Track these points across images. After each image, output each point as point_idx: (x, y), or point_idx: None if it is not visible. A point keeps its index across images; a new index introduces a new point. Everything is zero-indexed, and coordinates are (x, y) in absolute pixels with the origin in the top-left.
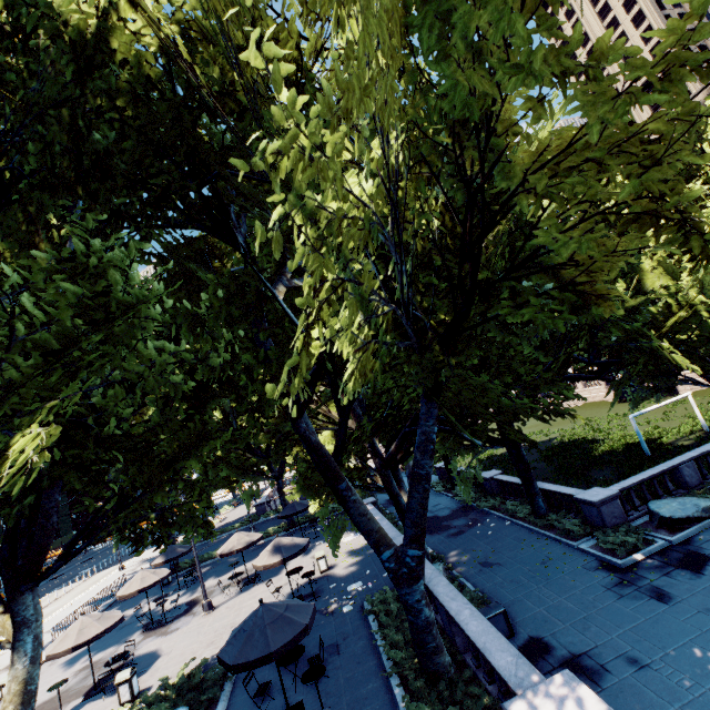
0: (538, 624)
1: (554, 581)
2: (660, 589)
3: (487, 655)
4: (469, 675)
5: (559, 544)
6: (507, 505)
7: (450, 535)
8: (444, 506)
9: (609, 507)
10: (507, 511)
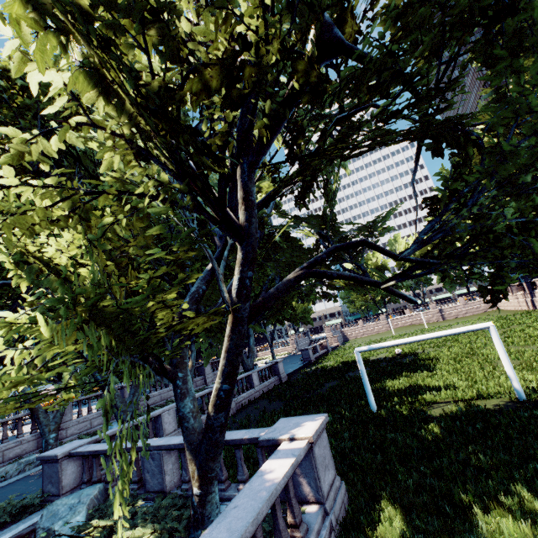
0: None
1: None
2: None
3: None
4: None
5: None
6: None
7: None
8: None
9: (50, 468)
10: None
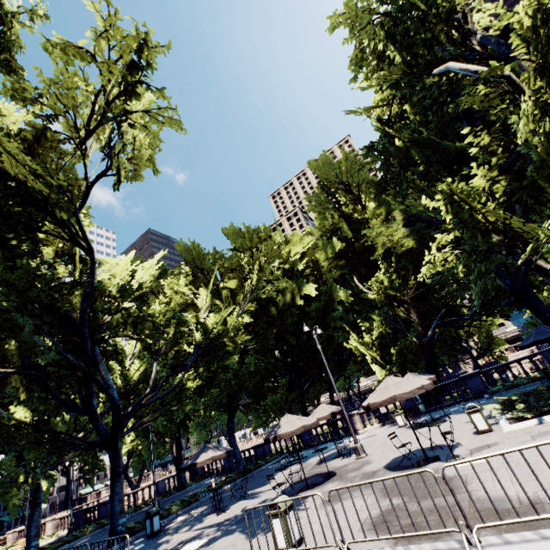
0: None
1: None
2: None
3: None
4: None
5: None
6: None
7: None
8: None
9: None
10: None
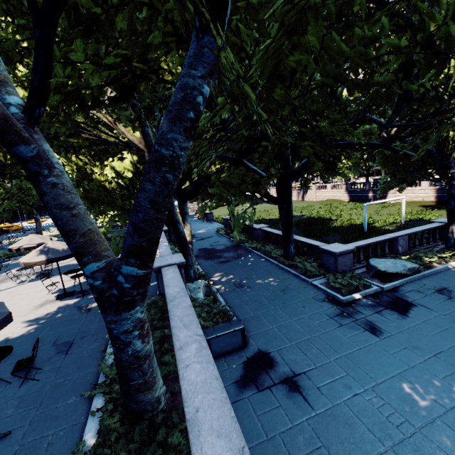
0: (269, 339)
1: (288, 306)
2: (373, 324)
3: (193, 438)
4: (176, 420)
5: (298, 278)
6: (266, 248)
7: (220, 262)
8: (221, 243)
9: (344, 258)
10: (265, 252)
